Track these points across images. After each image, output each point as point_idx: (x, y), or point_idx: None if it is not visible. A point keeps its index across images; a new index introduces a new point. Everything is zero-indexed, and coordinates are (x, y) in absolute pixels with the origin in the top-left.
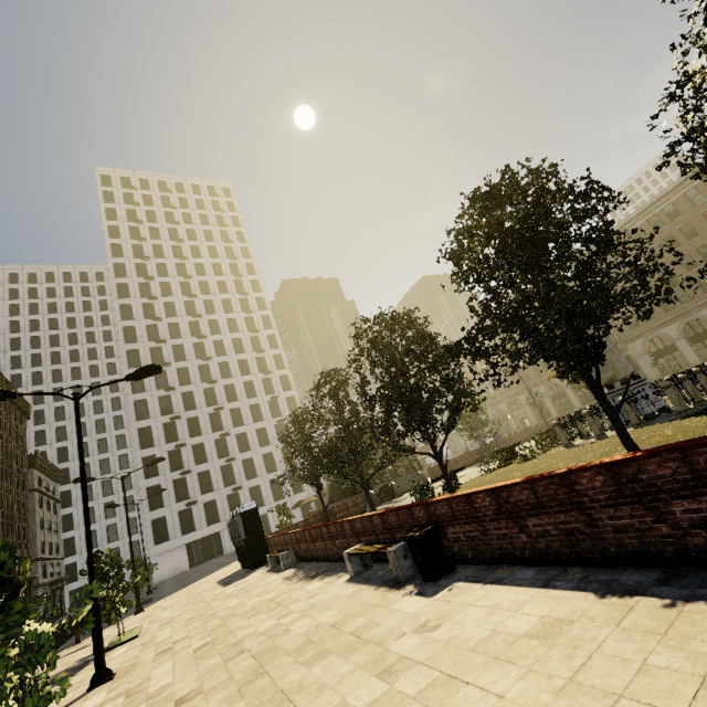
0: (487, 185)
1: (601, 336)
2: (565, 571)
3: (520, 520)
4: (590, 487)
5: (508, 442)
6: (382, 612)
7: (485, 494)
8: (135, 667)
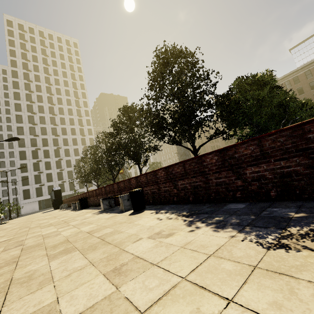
0: (119, 109)
1: (137, 157)
2: (99, 207)
3: (97, 197)
4: (103, 191)
5: None
6: (65, 214)
7: (94, 190)
8: (1, 226)
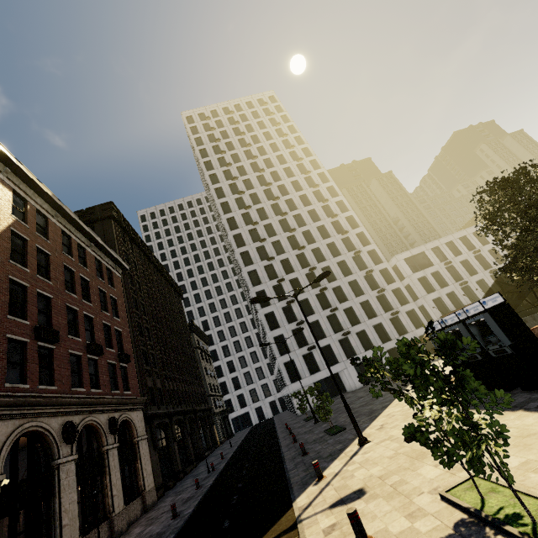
0: None
1: None
2: None
3: None
4: None
5: None
6: None
7: None
8: None
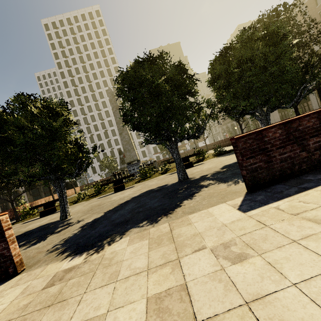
0: None
1: None
2: None
3: None
4: None
5: (186, 154)
6: None
7: None
8: None
